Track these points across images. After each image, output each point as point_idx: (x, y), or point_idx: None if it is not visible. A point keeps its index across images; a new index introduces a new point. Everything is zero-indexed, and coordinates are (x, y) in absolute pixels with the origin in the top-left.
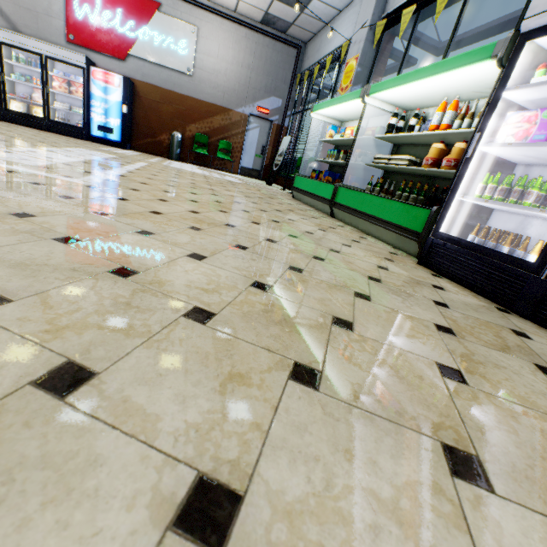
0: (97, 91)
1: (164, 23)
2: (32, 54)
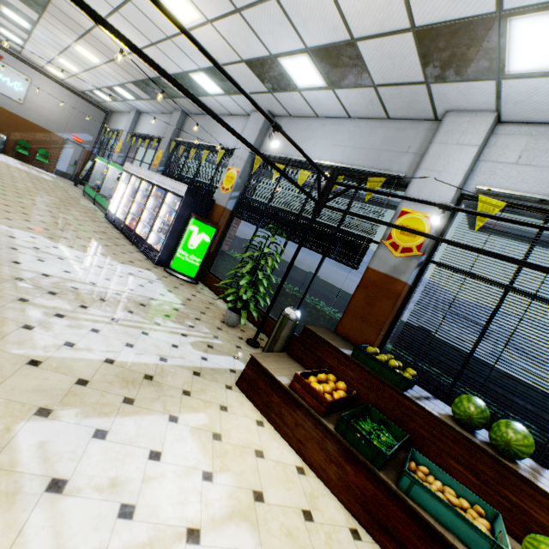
0: None
1: (4, 68)
2: None
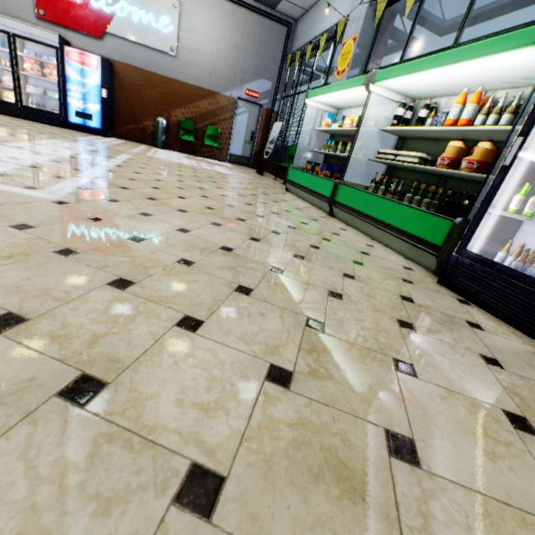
0: (73, 74)
1: None
2: None
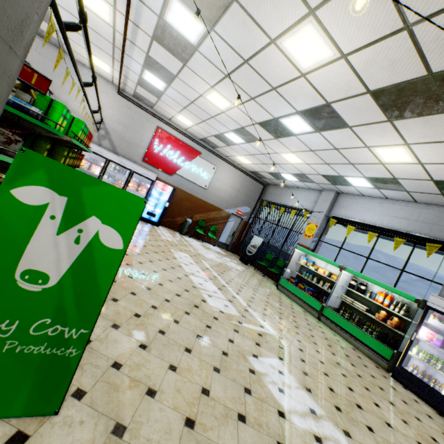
0: (155, 193)
1: (200, 162)
2: (126, 169)
